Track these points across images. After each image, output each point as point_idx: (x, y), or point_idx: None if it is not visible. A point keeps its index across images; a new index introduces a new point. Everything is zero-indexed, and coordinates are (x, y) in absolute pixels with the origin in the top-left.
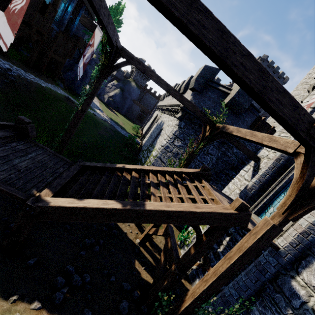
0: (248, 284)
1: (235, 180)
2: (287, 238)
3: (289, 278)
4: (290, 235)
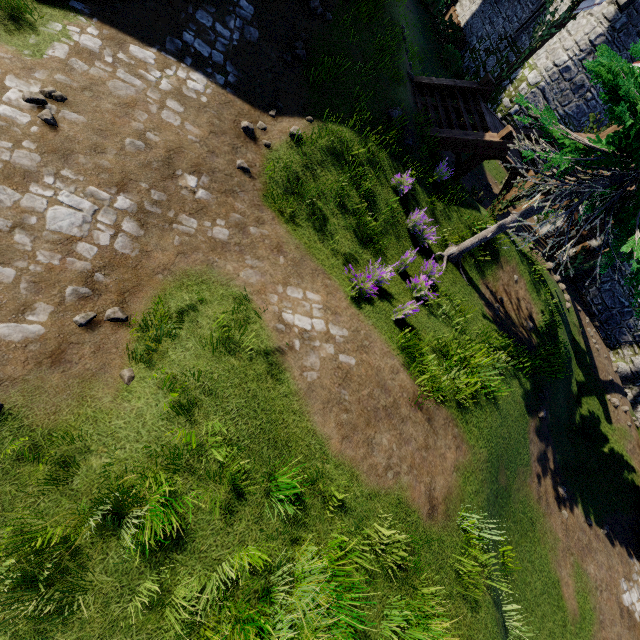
0: None
1: None
2: None
3: None
4: None
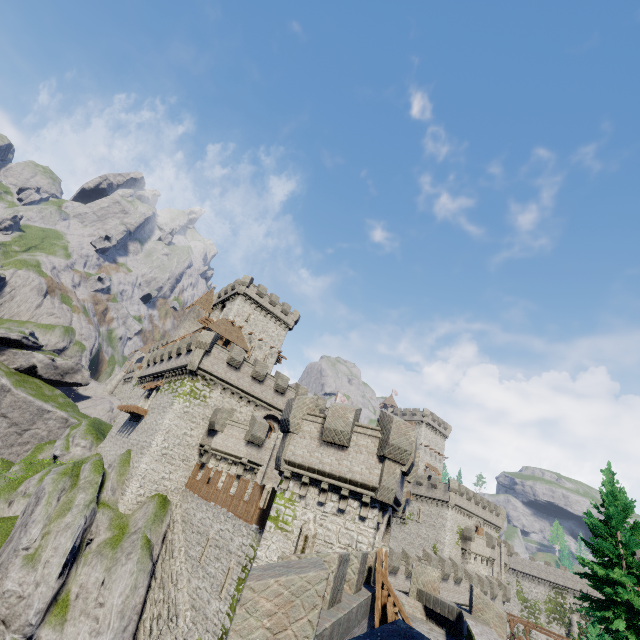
0: None
1: None
2: None
3: None
4: None
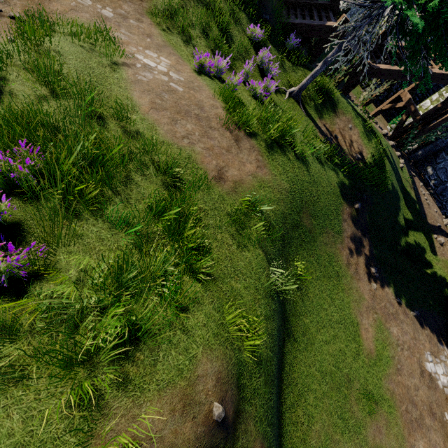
0: None
1: None
2: None
3: None
4: None
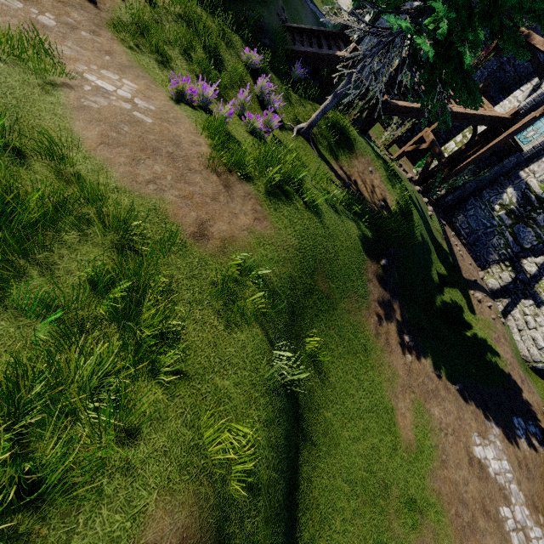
0: (487, 178)
1: (504, 103)
2: (532, 144)
3: (519, 171)
4: (536, 142)
